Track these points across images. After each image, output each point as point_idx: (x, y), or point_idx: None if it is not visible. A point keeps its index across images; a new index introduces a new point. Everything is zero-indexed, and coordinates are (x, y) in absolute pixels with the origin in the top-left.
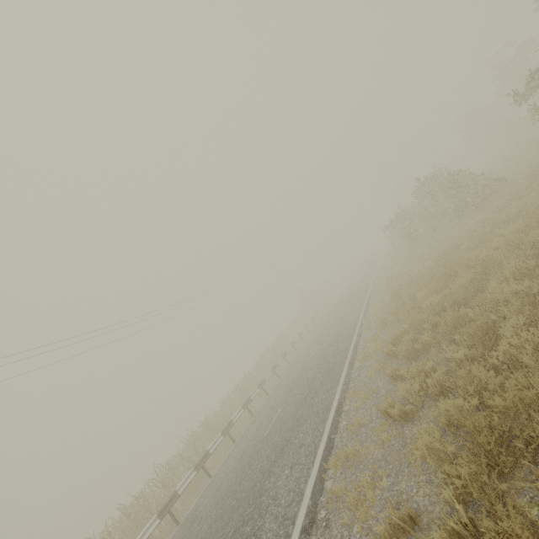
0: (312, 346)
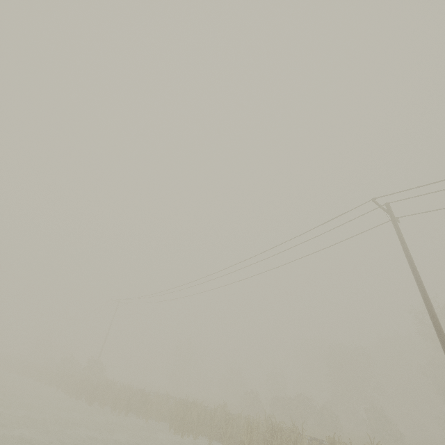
0: None
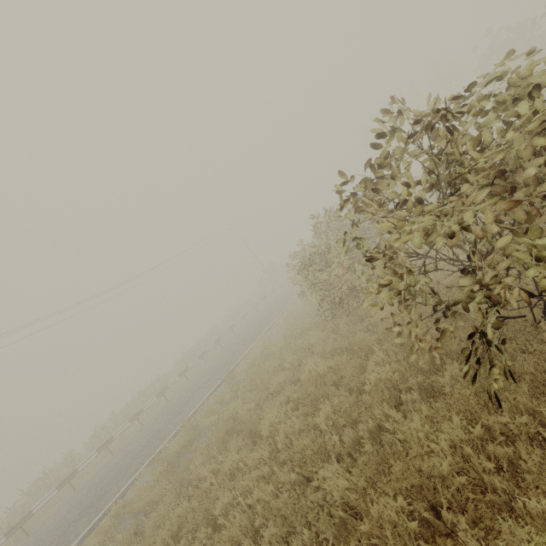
0: (169, 406)
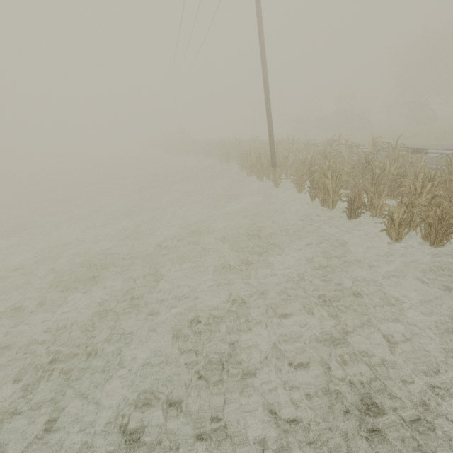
0: None
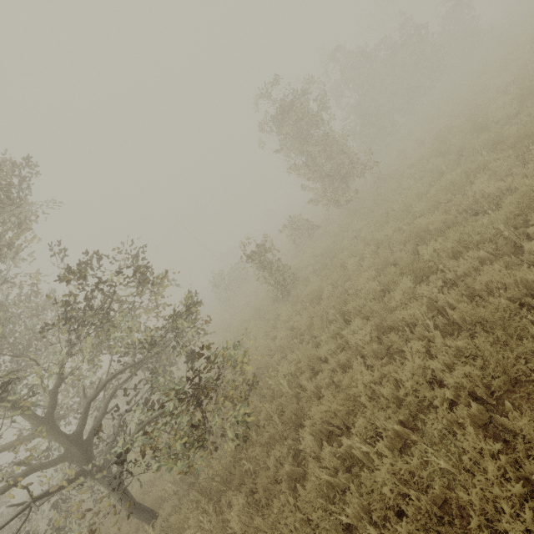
0: None
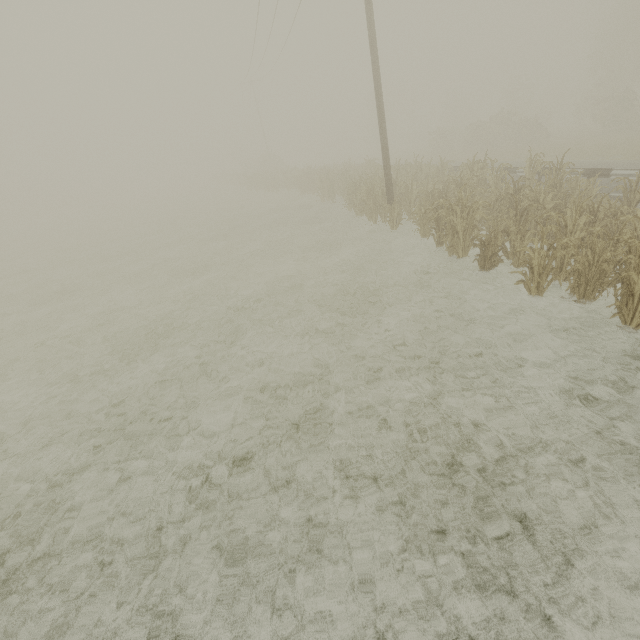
0: None
